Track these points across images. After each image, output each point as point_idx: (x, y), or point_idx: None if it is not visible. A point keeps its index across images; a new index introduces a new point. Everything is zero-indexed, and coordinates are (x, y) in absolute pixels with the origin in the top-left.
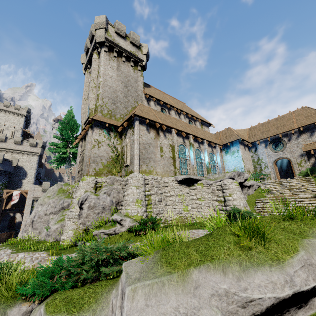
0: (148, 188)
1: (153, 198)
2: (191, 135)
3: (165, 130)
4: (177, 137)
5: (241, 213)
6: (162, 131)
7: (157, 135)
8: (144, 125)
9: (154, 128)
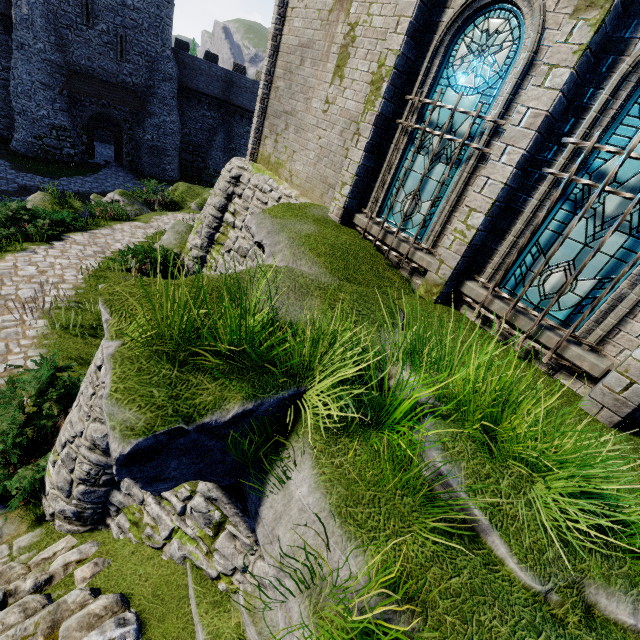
0: (236, 207)
1: (232, 237)
2: None
3: None
4: None
5: (10, 378)
6: None
7: None
8: None
9: None
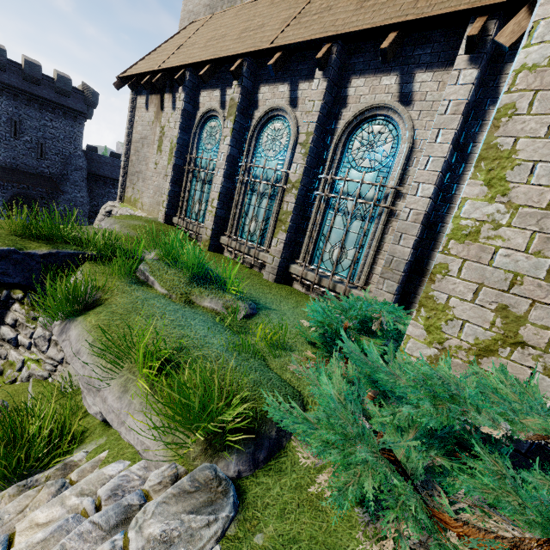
0: None
1: None
2: (238, 56)
3: (157, 89)
4: (205, 93)
5: None
6: (172, 90)
7: (160, 110)
8: (145, 94)
9: (158, 91)
